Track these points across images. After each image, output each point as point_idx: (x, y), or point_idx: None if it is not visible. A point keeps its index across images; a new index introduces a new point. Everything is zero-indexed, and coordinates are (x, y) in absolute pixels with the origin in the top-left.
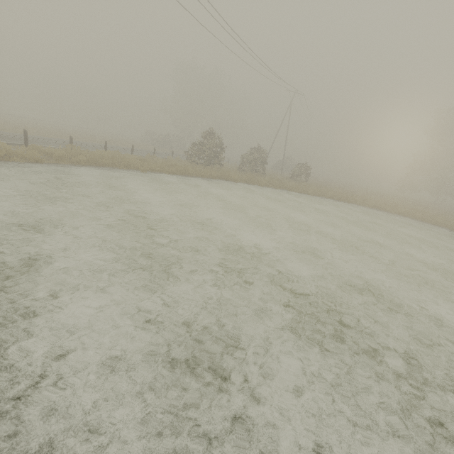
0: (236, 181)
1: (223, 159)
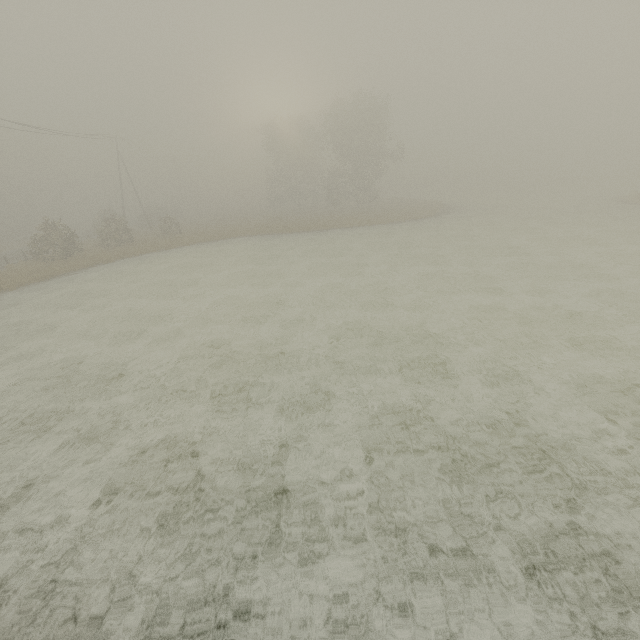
0: (111, 261)
1: (79, 244)
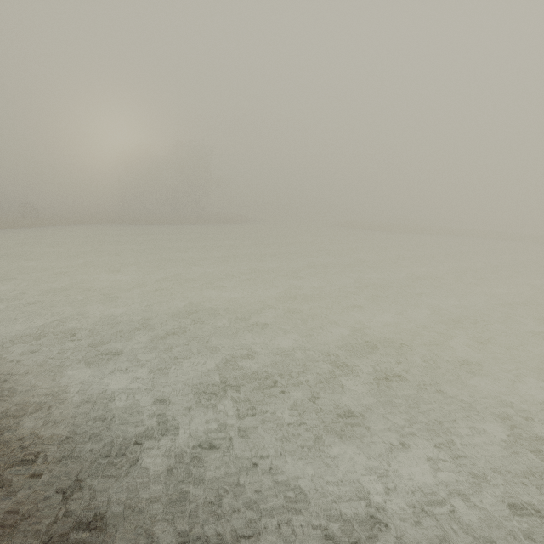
0: None
1: None
